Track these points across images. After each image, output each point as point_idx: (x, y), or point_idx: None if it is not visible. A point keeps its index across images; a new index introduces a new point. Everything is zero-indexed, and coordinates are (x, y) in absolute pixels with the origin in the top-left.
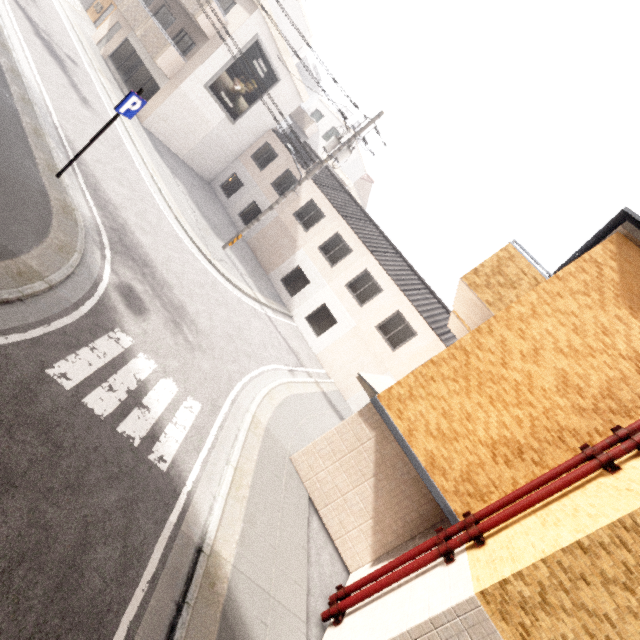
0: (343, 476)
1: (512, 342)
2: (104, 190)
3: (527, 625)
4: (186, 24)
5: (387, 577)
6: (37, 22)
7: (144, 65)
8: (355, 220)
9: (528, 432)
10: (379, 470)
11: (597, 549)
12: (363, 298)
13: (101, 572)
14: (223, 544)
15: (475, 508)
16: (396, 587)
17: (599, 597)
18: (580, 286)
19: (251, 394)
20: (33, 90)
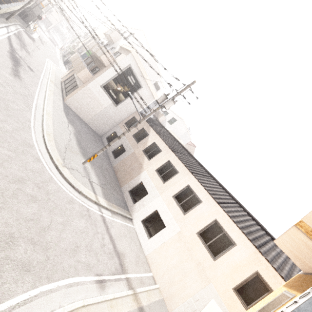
0: None
1: None
2: None
3: None
4: (98, 64)
5: None
6: (19, 54)
7: (76, 81)
8: (181, 154)
9: None
10: None
11: None
12: (186, 207)
13: None
14: None
15: None
16: None
17: None
18: None
19: None
20: None
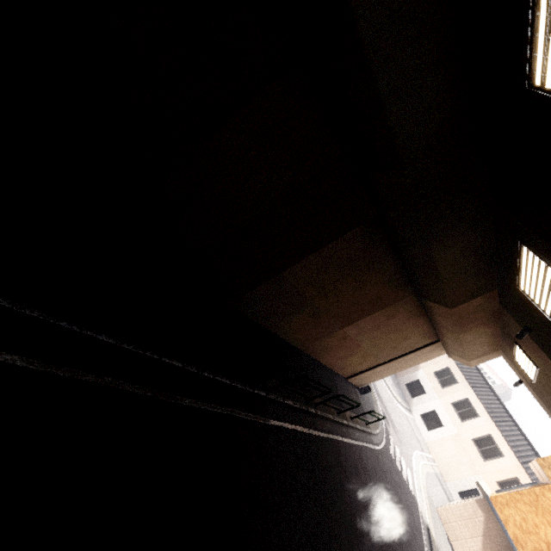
0: (465, 529)
1: None
2: None
3: None
4: None
5: None
6: None
7: None
8: None
9: None
10: (485, 534)
11: None
12: (463, 416)
13: (416, 520)
14: (431, 531)
15: None
16: None
17: None
18: None
19: (416, 468)
20: None
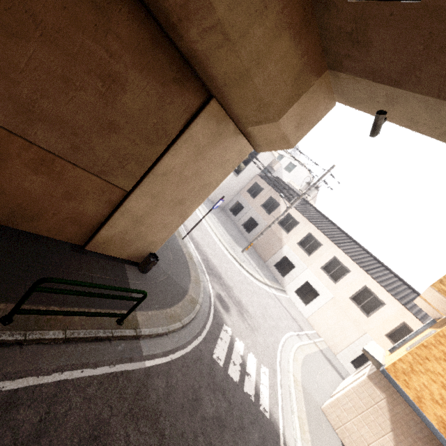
0: (366, 428)
1: None
2: (194, 237)
3: None
4: None
5: None
6: None
7: None
8: (319, 223)
9: None
10: (395, 426)
11: None
12: (335, 277)
13: None
14: None
15: None
16: None
17: None
18: None
19: (285, 358)
20: None
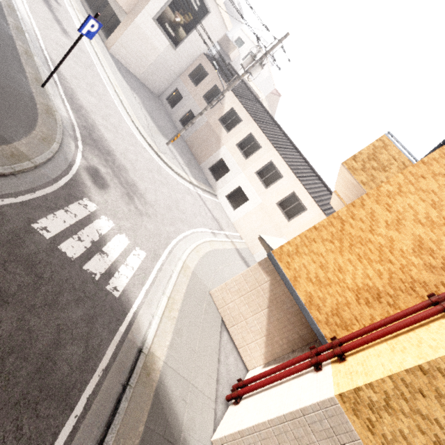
0: (246, 306)
1: (379, 214)
2: (78, 98)
3: (373, 420)
4: None
5: (272, 377)
6: None
7: (109, 4)
8: (264, 123)
9: (386, 282)
10: (271, 304)
11: (435, 372)
12: (268, 182)
13: (69, 362)
14: (157, 348)
15: (340, 334)
16: (278, 384)
17: (432, 406)
18: (442, 169)
19: (183, 248)
20: (25, 22)
